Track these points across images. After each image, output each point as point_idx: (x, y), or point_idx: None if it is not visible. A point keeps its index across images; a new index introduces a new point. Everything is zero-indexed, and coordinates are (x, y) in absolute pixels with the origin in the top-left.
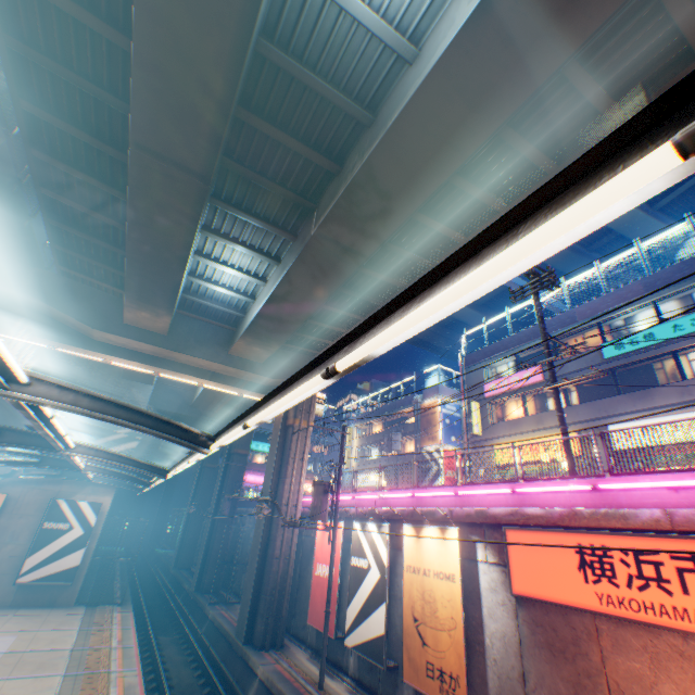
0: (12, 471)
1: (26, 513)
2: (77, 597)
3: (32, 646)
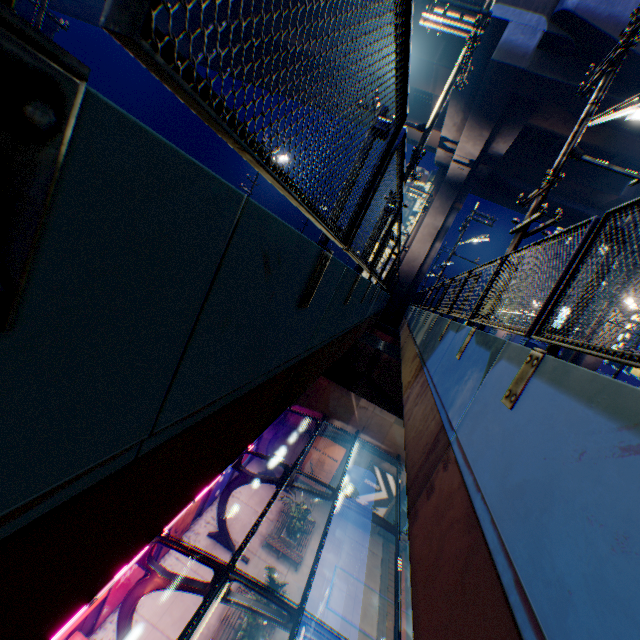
0: (349, 439)
1: (354, 460)
2: (377, 529)
3: (354, 616)
